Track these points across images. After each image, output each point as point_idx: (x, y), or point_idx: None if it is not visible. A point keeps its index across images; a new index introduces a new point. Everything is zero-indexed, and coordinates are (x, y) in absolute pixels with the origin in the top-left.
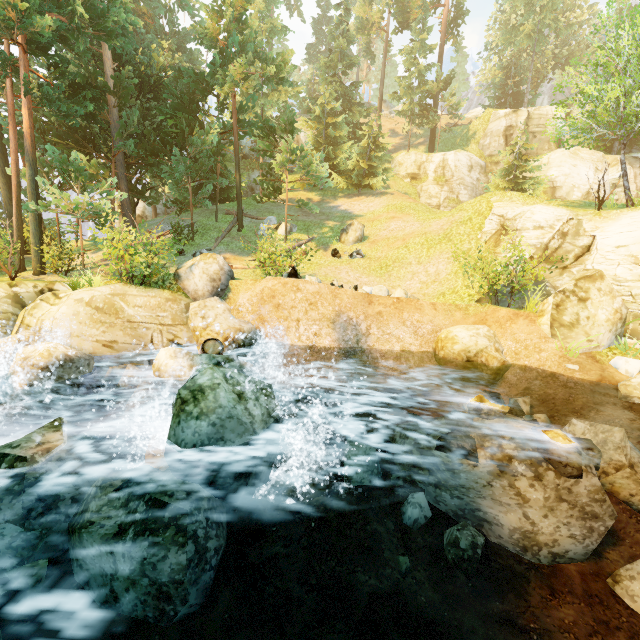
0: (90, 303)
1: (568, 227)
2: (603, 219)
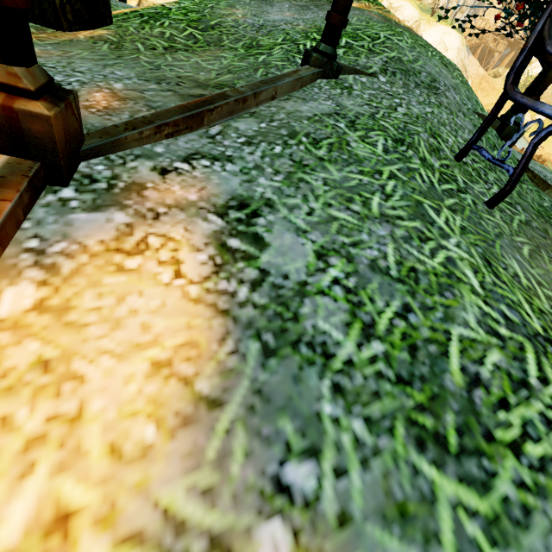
0: None
1: (415, 25)
2: (429, 26)
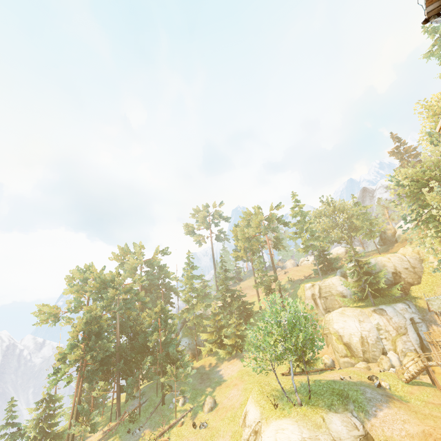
0: None
1: (258, 426)
2: (266, 424)
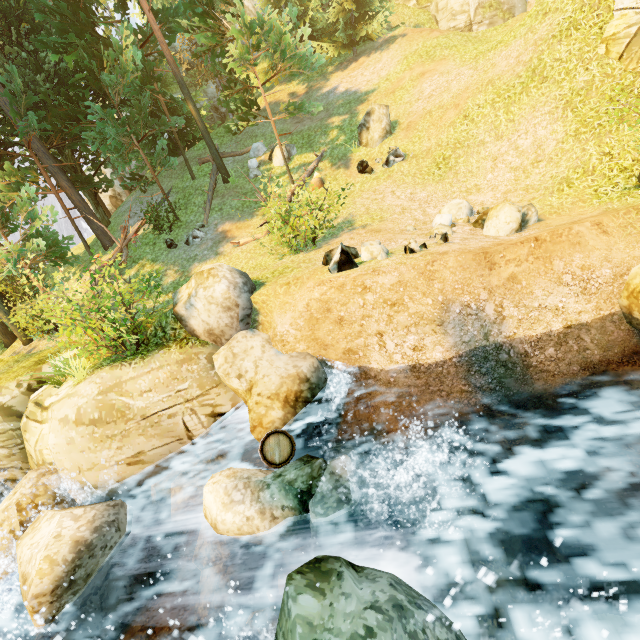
0: (80, 420)
1: None
2: None
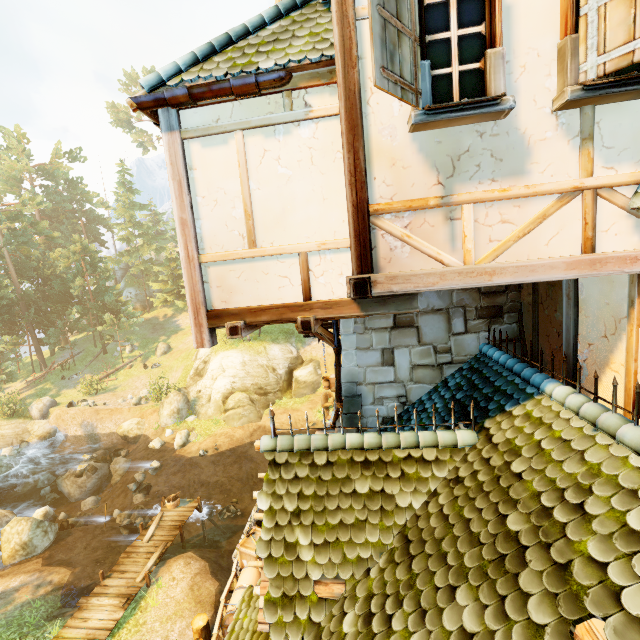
0: None
1: (208, 358)
2: (215, 355)
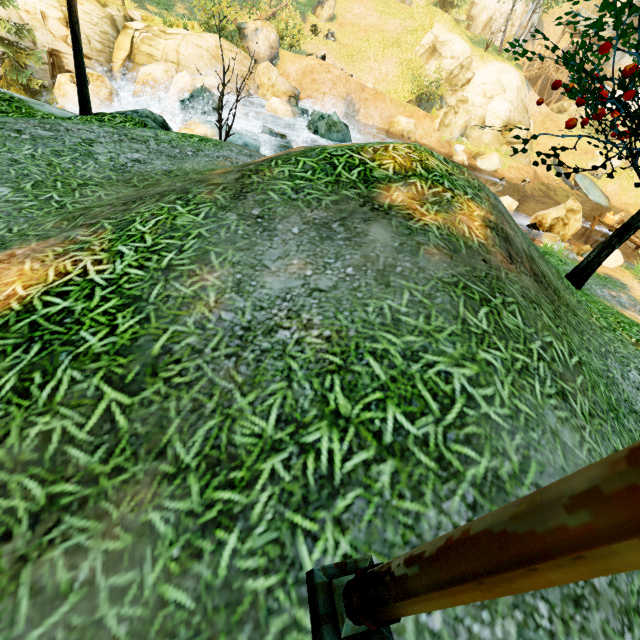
0: (208, 50)
1: (466, 62)
2: (483, 63)
